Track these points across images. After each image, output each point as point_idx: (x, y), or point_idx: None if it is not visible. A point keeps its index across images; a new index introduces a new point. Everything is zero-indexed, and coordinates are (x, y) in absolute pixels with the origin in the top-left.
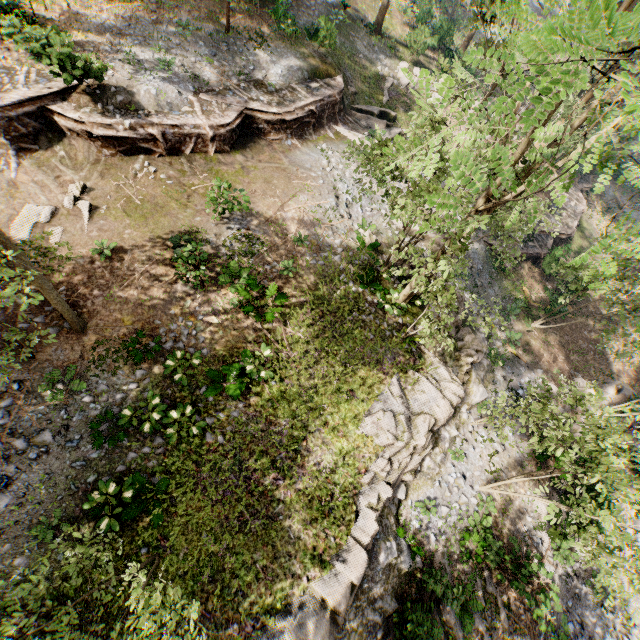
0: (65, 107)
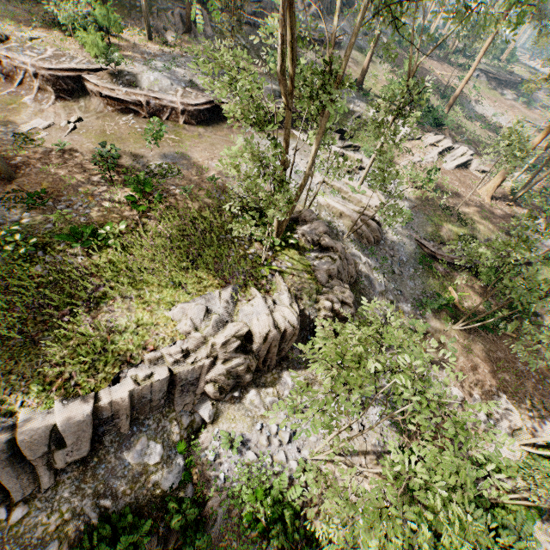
0: (93, 78)
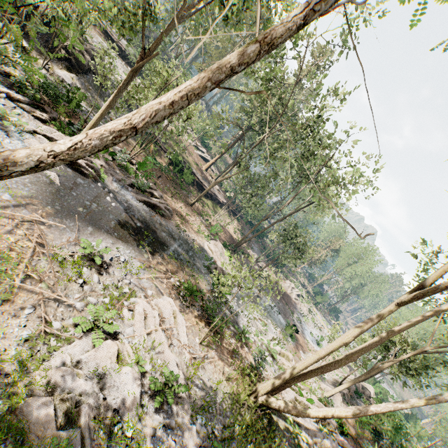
0: None
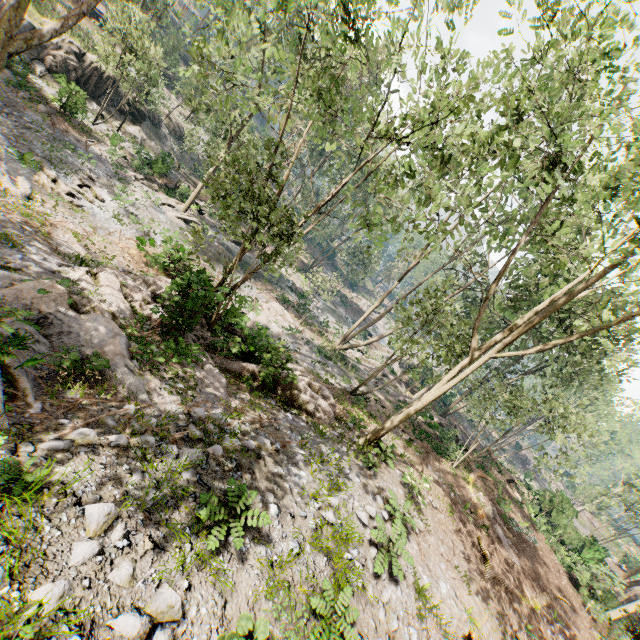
0: None
